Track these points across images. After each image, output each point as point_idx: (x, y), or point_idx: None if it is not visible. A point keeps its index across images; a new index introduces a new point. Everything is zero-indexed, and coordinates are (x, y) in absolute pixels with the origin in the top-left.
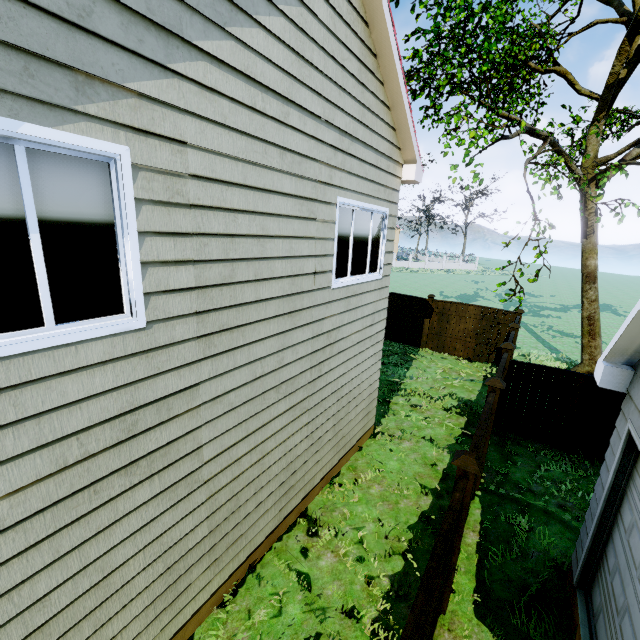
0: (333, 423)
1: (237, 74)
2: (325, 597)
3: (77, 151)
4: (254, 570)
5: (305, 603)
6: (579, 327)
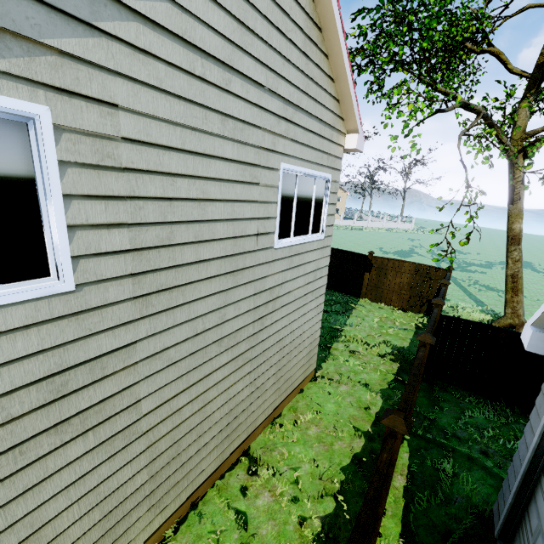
0: (275, 370)
1: (174, 38)
2: (259, 537)
3: None
4: (196, 507)
5: (240, 542)
6: (502, 282)
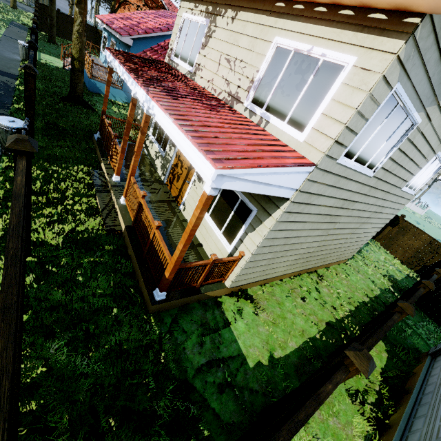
0: (348, 245)
1: None
2: (325, 299)
3: (413, 120)
4: (299, 276)
5: (318, 295)
6: None
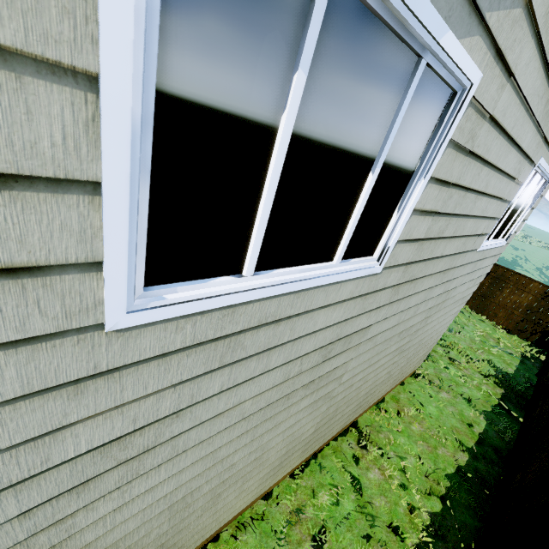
0: (404, 363)
1: None
2: (374, 506)
3: (450, 74)
4: (316, 457)
5: (357, 504)
6: None
